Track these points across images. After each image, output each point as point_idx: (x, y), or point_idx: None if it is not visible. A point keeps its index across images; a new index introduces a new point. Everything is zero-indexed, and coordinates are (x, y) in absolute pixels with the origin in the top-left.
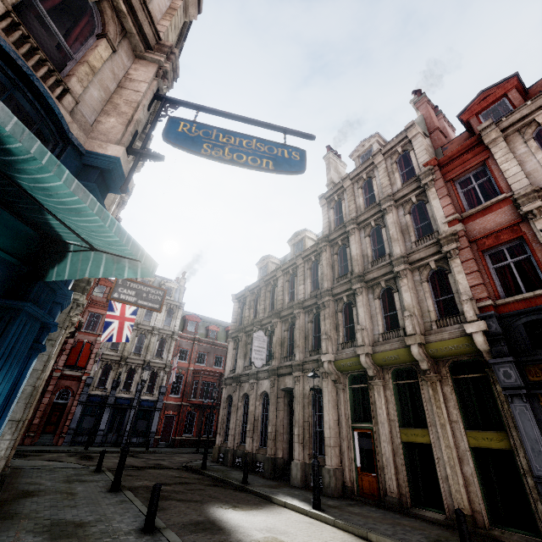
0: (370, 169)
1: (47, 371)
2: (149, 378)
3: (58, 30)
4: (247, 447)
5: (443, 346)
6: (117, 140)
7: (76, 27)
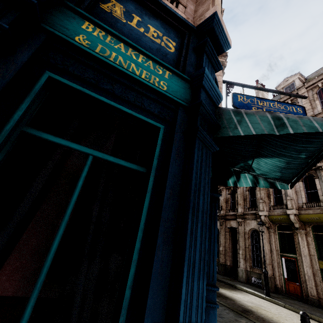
0: (294, 97)
1: None
2: None
3: None
4: None
5: None
6: None
7: None
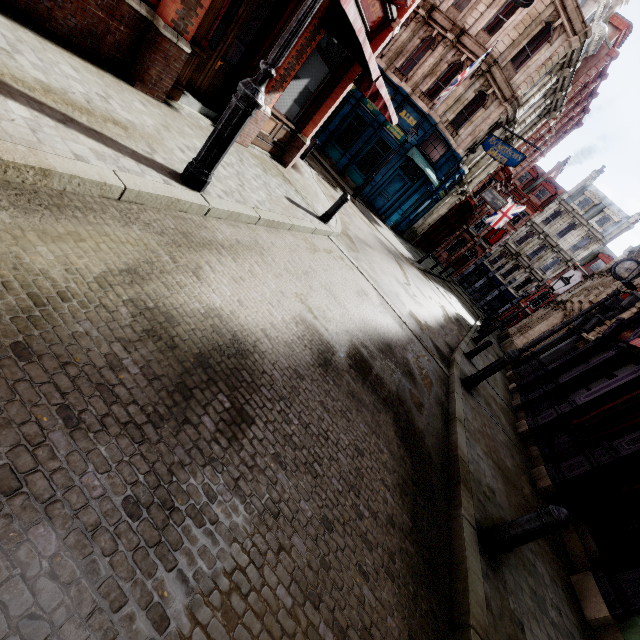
0: None
1: (443, 213)
2: (524, 280)
3: (466, 114)
4: (511, 331)
5: None
6: (465, 146)
7: (476, 106)
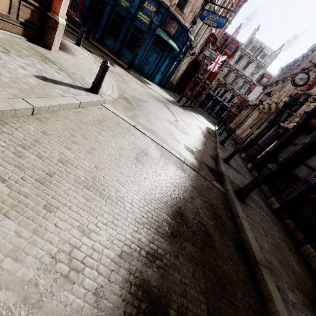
0: None
1: (184, 68)
2: (230, 97)
3: None
4: (231, 126)
5: (279, 105)
6: (189, 20)
7: None
